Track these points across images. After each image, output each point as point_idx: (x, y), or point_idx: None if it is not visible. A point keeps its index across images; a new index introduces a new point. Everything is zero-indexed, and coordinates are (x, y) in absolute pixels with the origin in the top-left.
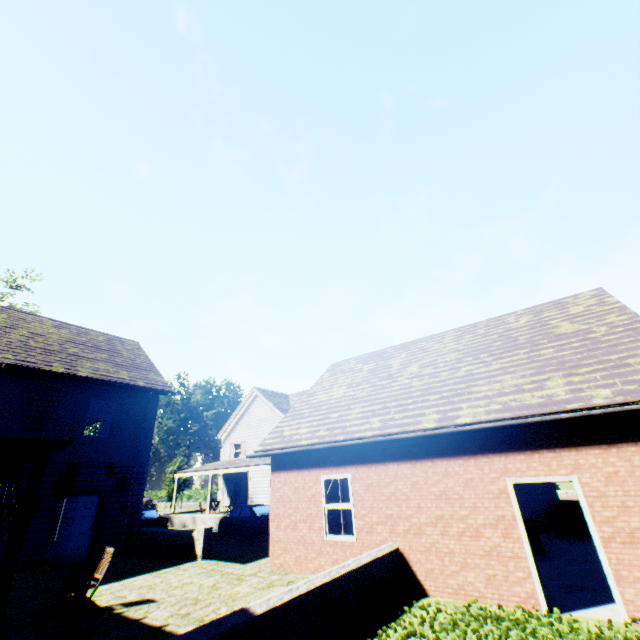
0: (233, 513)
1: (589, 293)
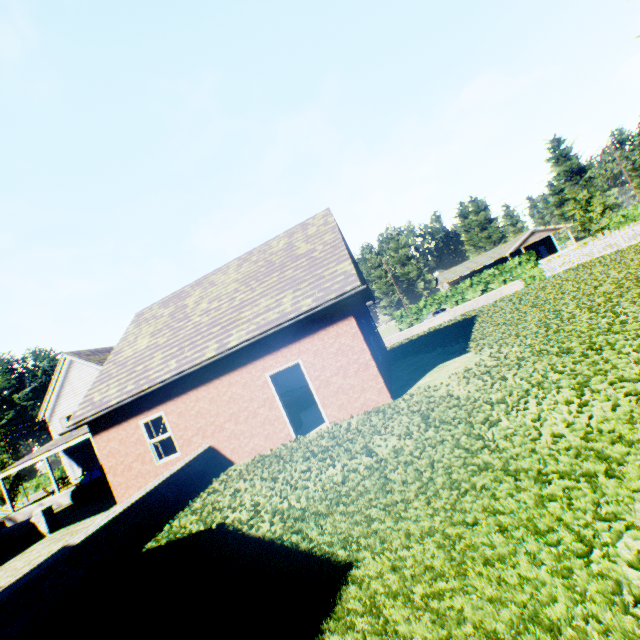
0: (83, 481)
1: (322, 214)
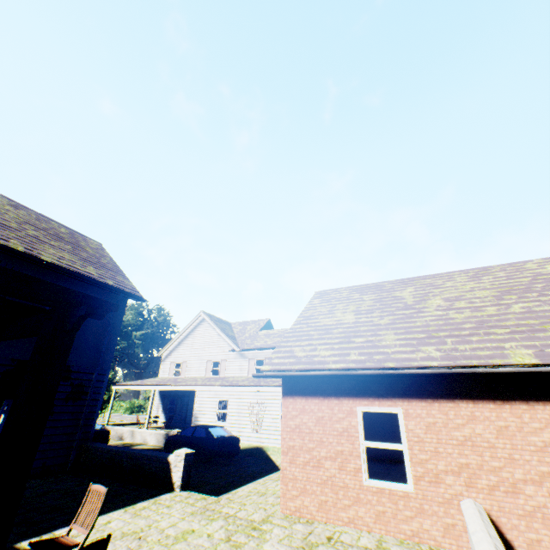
0: (185, 432)
1: None
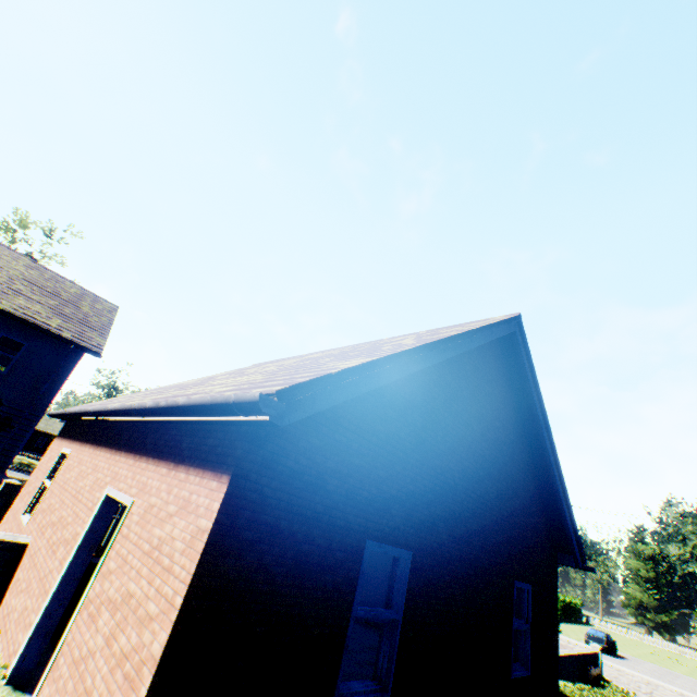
0: None
1: (499, 318)
